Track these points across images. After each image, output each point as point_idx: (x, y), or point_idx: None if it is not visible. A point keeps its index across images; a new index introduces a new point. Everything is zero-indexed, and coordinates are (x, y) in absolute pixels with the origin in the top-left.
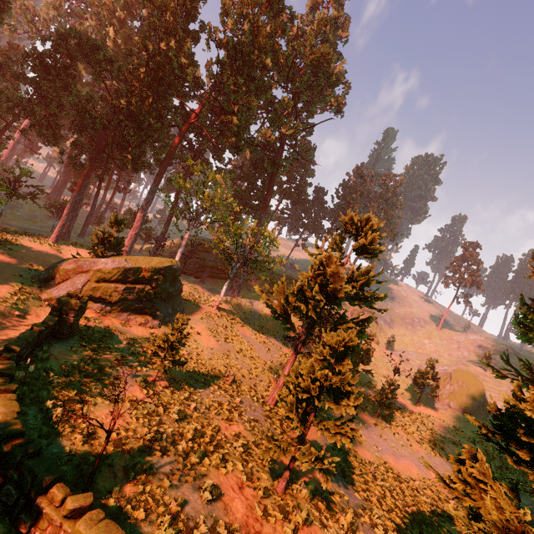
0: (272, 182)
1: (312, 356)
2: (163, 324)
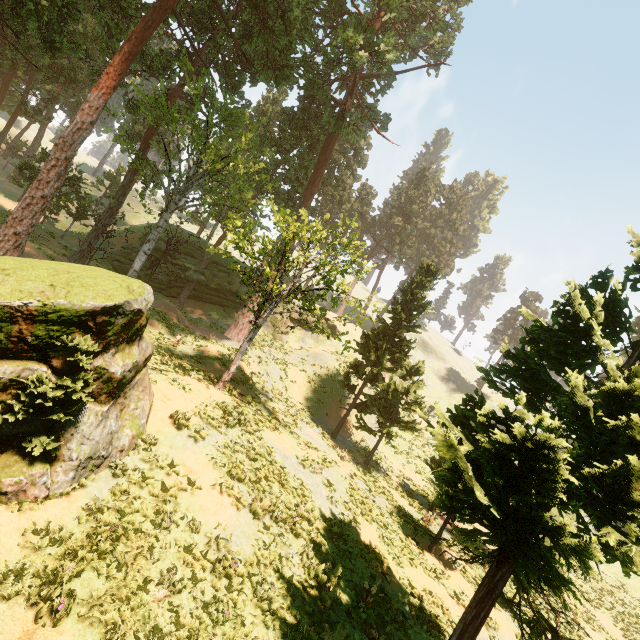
0: (327, 154)
1: (557, 635)
2: (85, 472)
